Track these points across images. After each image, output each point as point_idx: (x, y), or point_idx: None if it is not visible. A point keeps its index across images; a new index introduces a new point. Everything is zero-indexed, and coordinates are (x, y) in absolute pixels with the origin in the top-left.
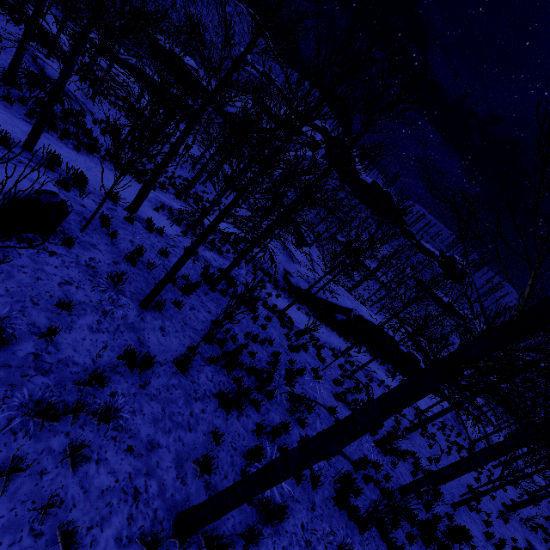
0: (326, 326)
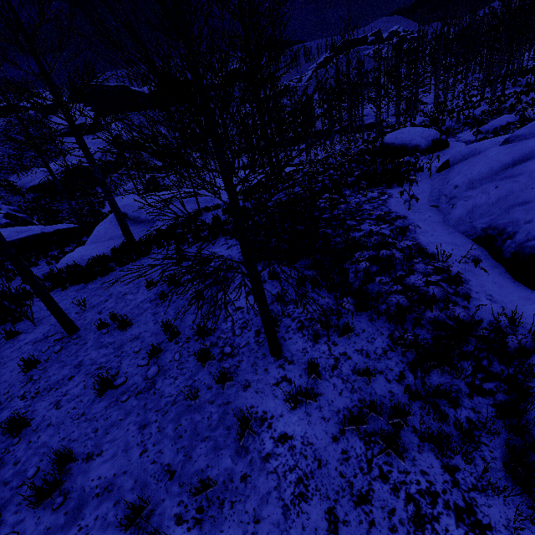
0: None
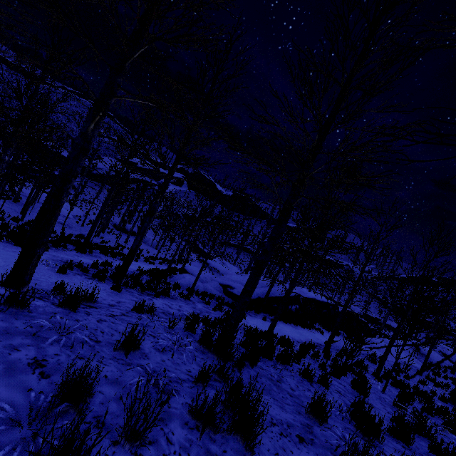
0: (289, 323)
